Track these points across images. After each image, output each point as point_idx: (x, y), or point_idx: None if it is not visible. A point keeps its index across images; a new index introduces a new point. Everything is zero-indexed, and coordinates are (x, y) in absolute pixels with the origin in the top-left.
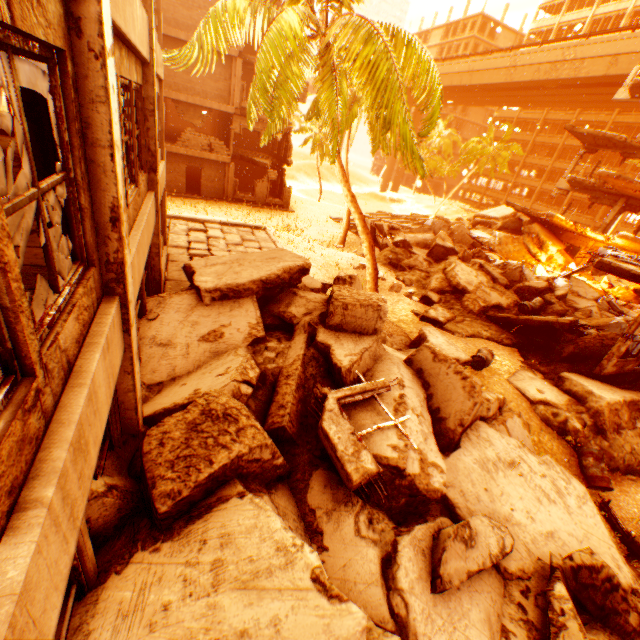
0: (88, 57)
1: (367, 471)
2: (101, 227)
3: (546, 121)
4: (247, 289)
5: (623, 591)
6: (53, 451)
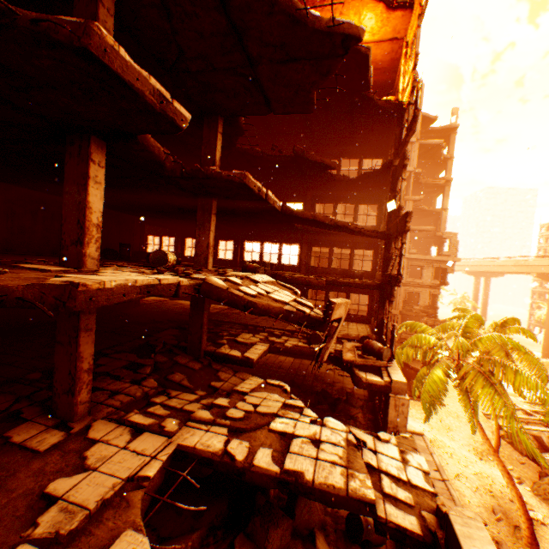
0: None
1: None
2: None
3: None
4: None
5: None
6: None
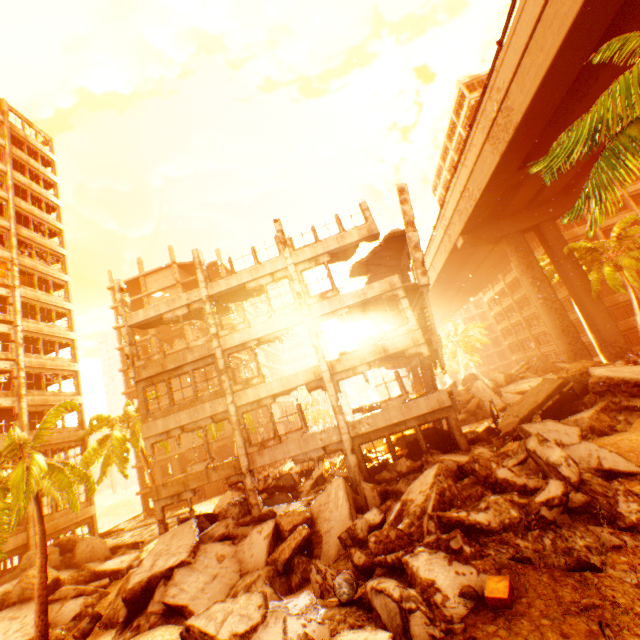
0: None
1: None
2: None
3: (507, 285)
4: None
5: None
6: None
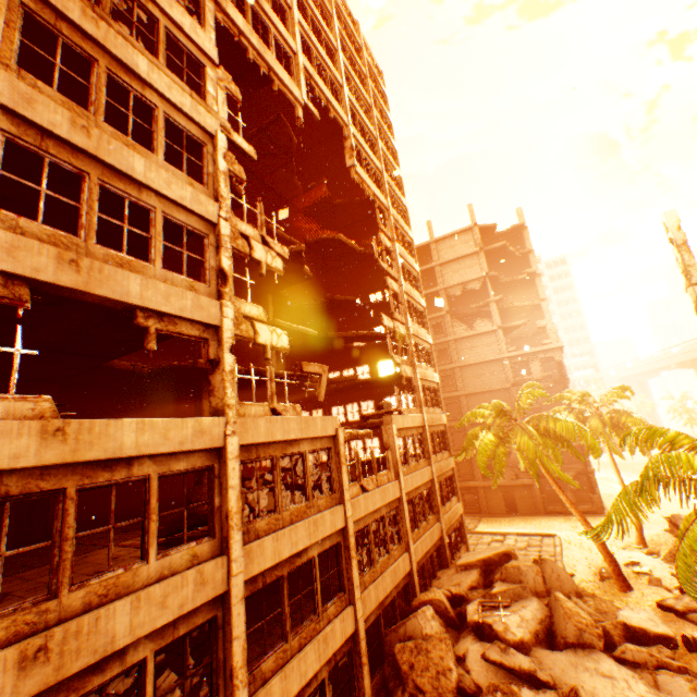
0: (401, 504)
1: (473, 618)
2: (404, 534)
3: None
4: (474, 563)
5: (578, 696)
6: (391, 567)
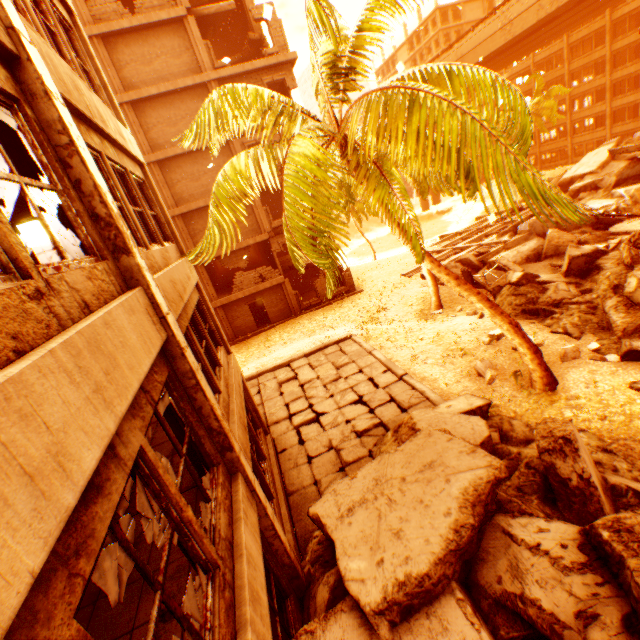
0: None
1: None
2: None
3: (571, 45)
4: (436, 580)
5: None
6: None
